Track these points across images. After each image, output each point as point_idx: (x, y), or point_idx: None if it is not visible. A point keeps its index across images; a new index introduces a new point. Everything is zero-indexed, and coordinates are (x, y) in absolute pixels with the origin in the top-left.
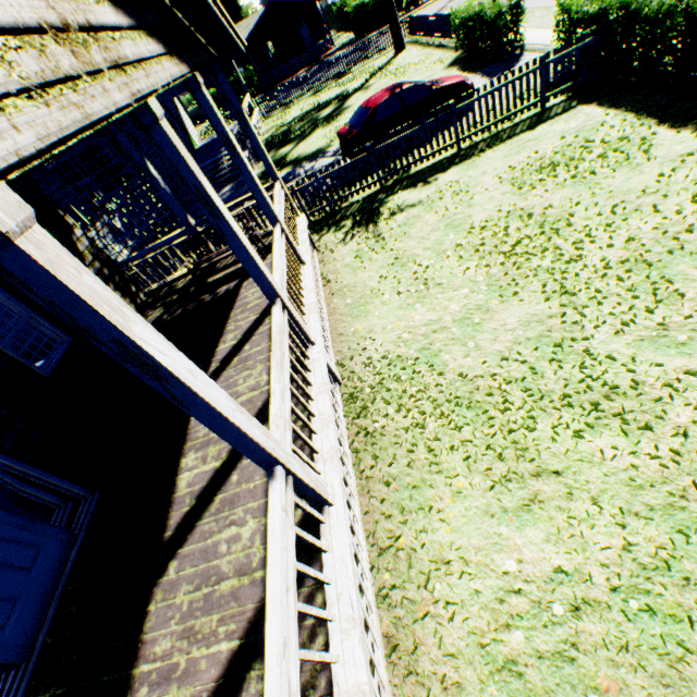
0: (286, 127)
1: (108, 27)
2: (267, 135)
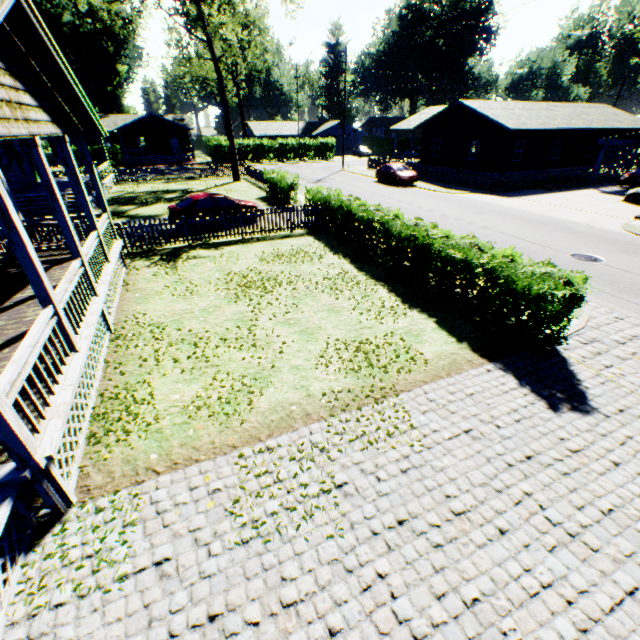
0: (135, 195)
1: (27, 105)
2: (116, 194)
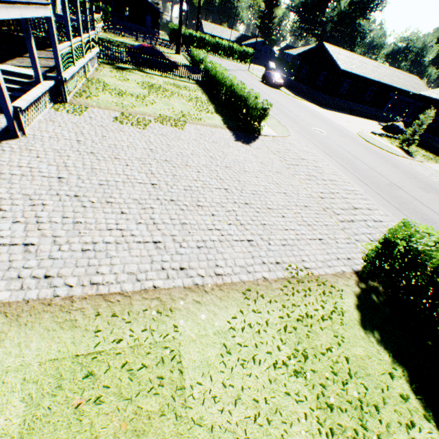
0: (113, 41)
1: None
2: (101, 37)
